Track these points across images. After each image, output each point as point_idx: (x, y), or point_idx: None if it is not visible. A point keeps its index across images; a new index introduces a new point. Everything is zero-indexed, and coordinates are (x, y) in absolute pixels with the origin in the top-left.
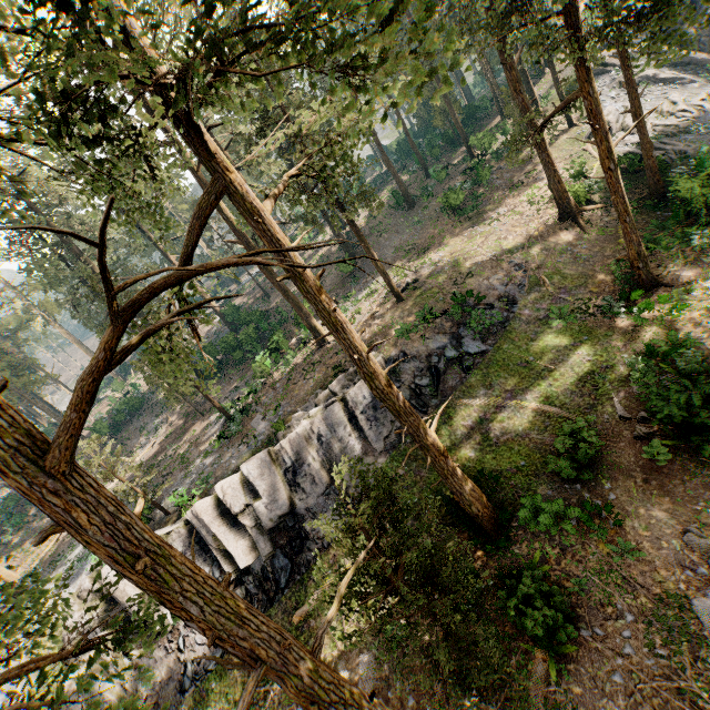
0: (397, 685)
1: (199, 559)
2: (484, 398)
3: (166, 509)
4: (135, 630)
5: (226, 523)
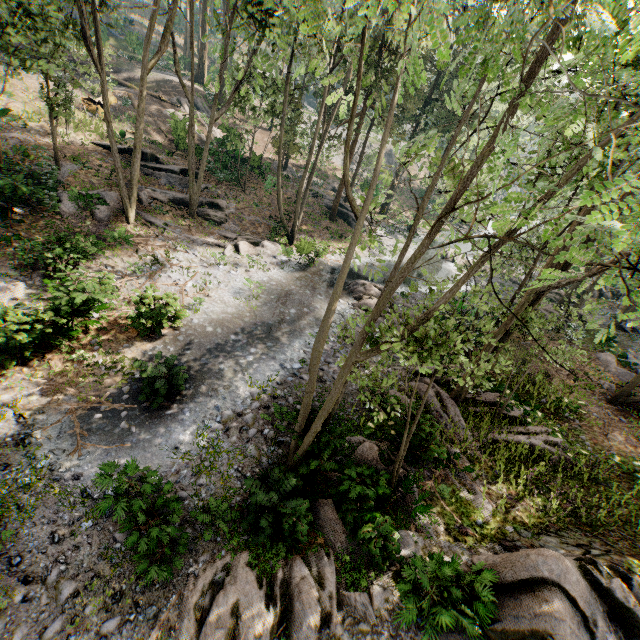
0: None
1: None
2: None
3: None
4: None
5: None
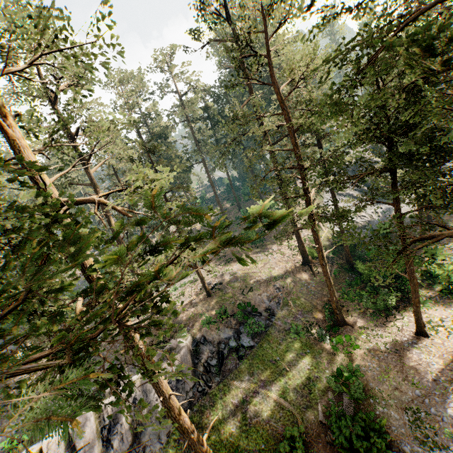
0: None
1: None
2: (247, 383)
3: None
4: None
5: None
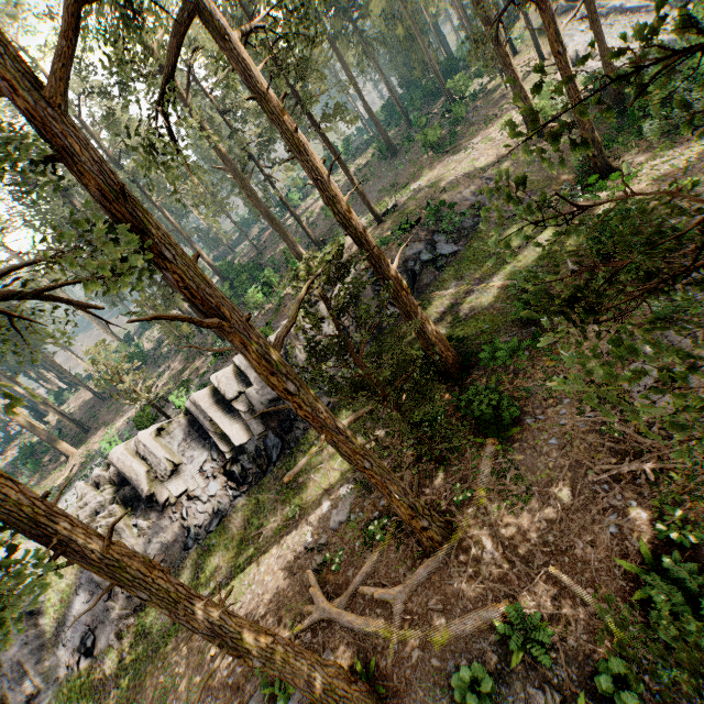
0: (371, 497)
1: (198, 445)
2: (455, 288)
3: (168, 415)
4: (143, 507)
5: (222, 409)
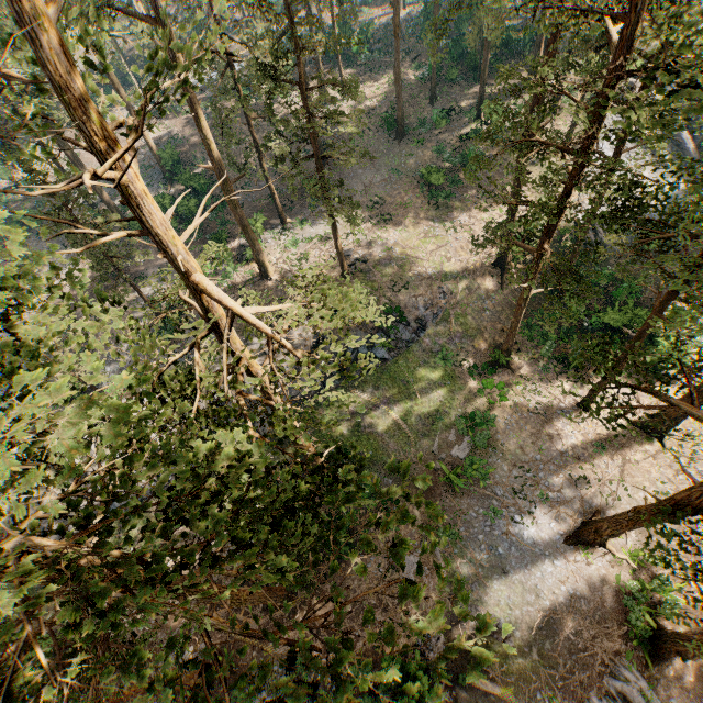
0: None
1: None
2: (369, 395)
3: (97, 388)
4: None
5: None
